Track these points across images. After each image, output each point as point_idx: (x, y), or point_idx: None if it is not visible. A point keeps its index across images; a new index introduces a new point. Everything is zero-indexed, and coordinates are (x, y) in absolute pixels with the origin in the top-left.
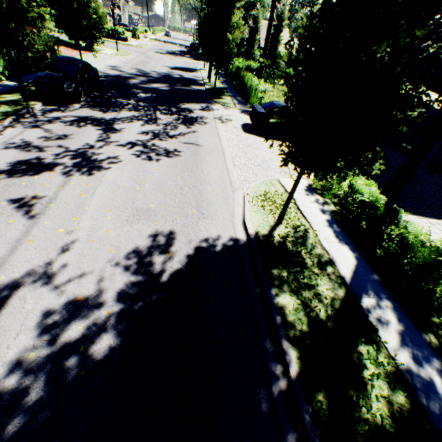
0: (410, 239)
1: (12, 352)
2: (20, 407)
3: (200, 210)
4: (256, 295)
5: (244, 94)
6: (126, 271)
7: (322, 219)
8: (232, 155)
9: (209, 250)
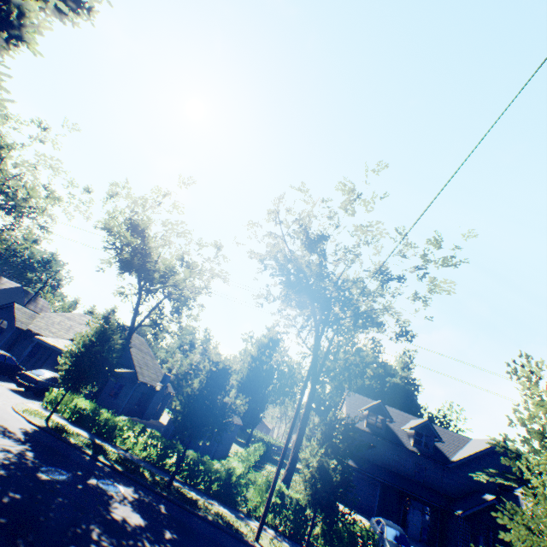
0: (108, 416)
1: (3, 455)
2: (27, 463)
3: (2, 417)
4: (63, 442)
5: None
6: (5, 437)
7: (64, 420)
8: None
9: (29, 431)
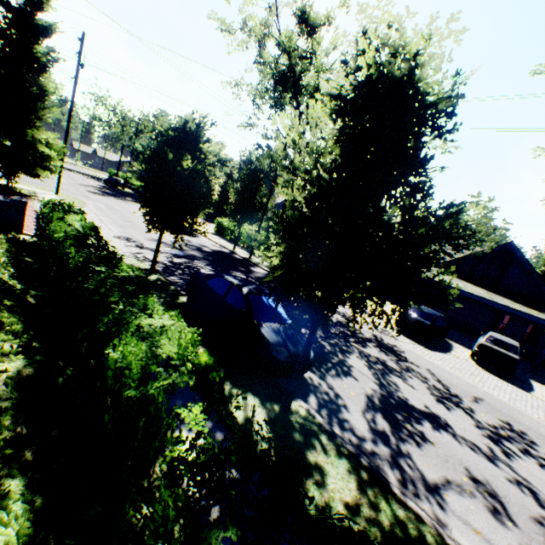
0: None
1: None
2: None
3: None
4: None
5: None
6: None
7: None
8: (505, 399)
9: None
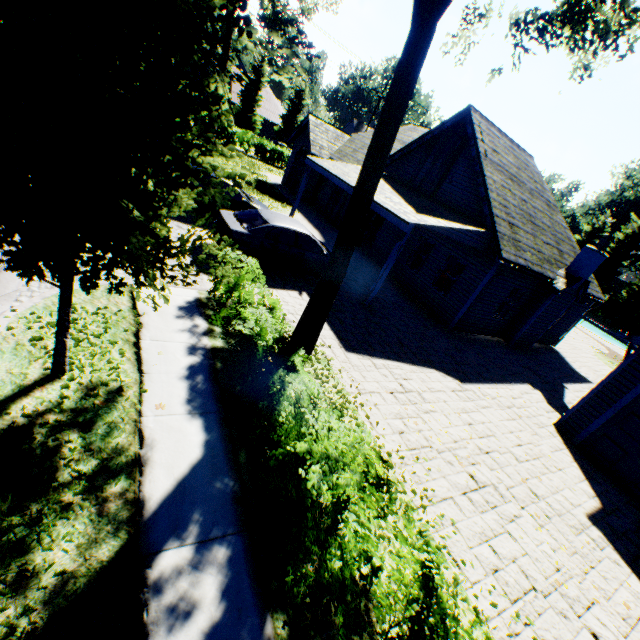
0: (283, 407)
1: None
2: None
3: None
4: None
5: None
6: None
7: (180, 364)
8: None
9: None
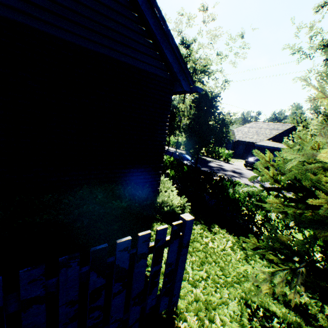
0: None
1: None
2: None
3: None
4: None
5: (207, 154)
6: None
7: None
8: None
9: None
